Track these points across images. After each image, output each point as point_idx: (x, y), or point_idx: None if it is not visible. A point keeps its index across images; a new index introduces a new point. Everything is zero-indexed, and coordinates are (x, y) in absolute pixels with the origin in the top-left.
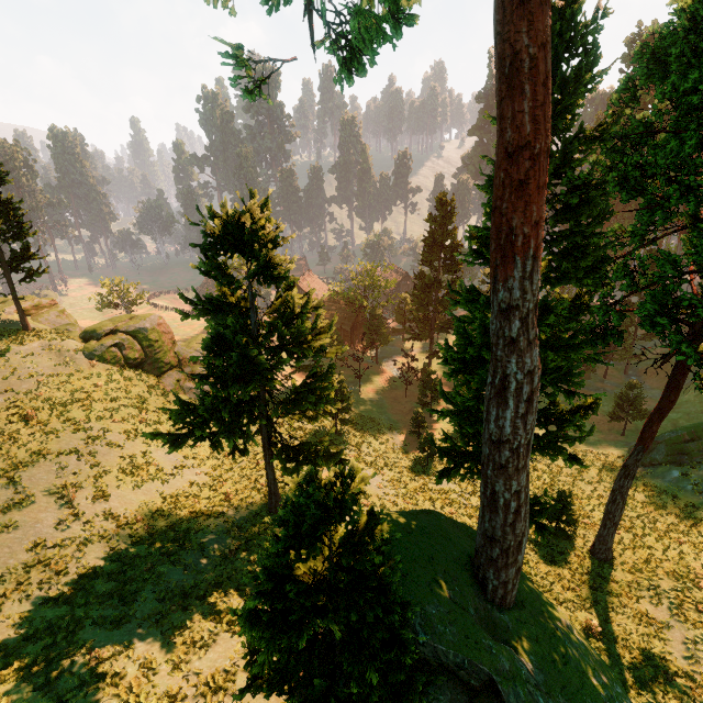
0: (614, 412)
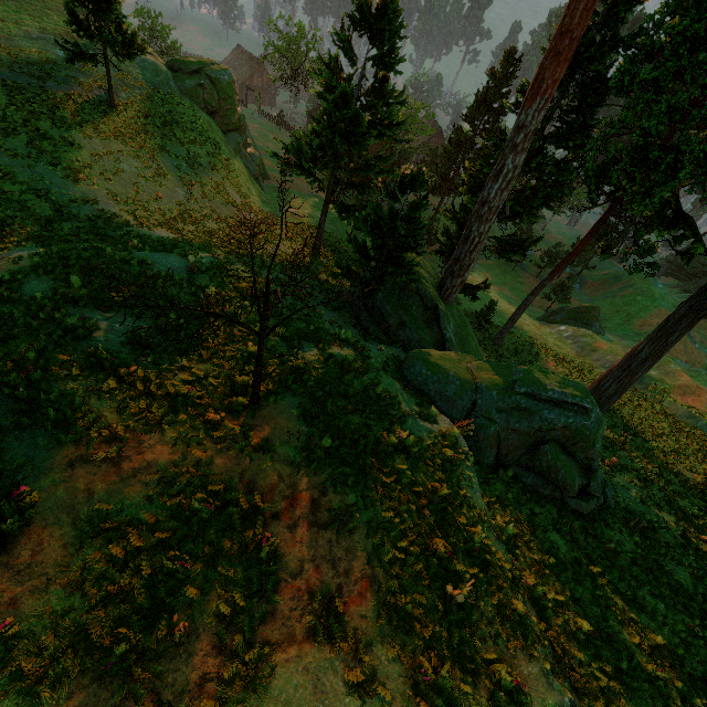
0: (549, 295)
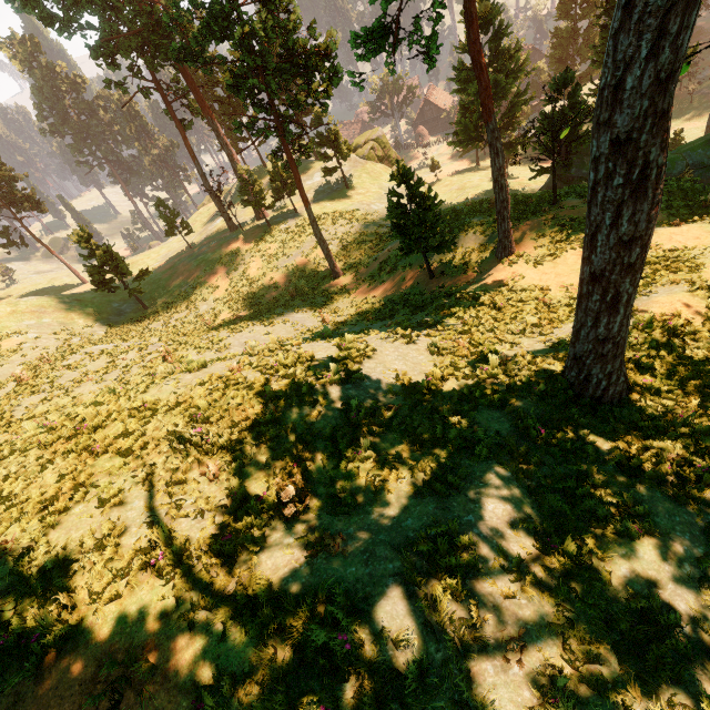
0: None
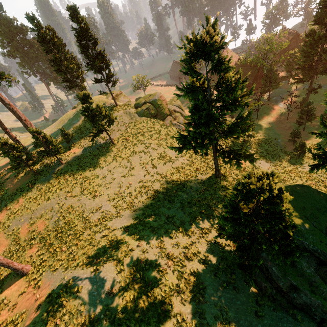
0: None
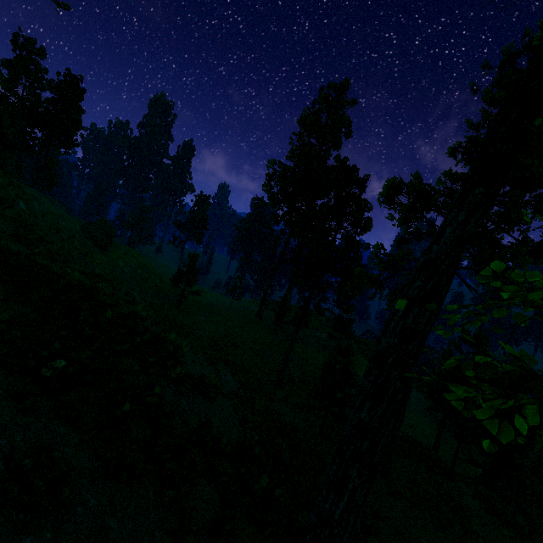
0: None
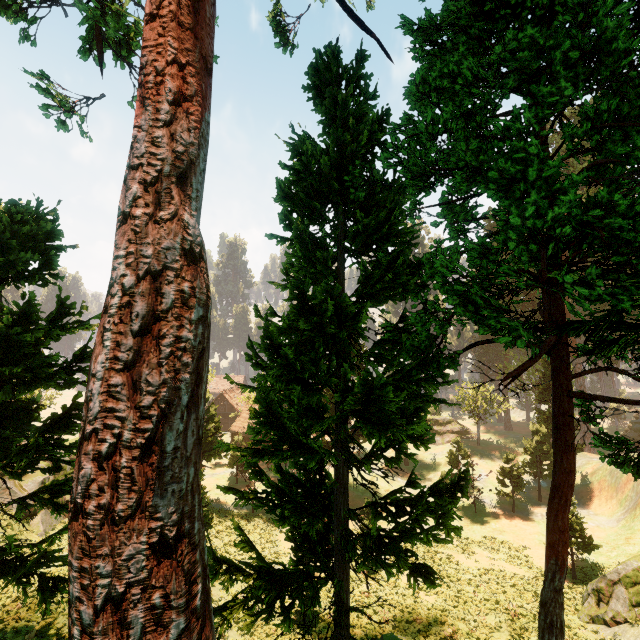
0: None
